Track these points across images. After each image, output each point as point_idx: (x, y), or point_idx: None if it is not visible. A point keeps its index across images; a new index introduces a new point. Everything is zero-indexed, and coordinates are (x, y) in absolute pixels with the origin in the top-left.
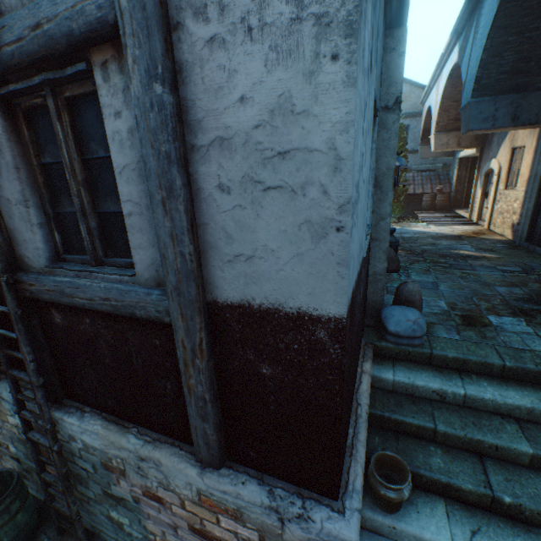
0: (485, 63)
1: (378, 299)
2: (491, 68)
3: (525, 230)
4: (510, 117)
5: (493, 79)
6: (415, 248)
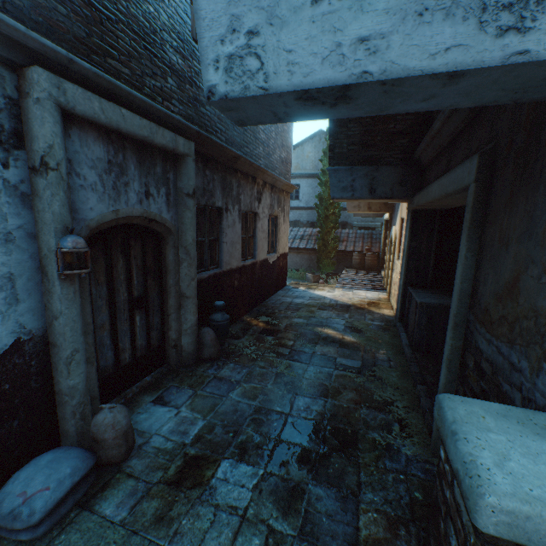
0: (335, 132)
1: (70, 429)
2: (341, 137)
3: (398, 308)
4: (367, 188)
5: (346, 148)
6: (285, 320)
